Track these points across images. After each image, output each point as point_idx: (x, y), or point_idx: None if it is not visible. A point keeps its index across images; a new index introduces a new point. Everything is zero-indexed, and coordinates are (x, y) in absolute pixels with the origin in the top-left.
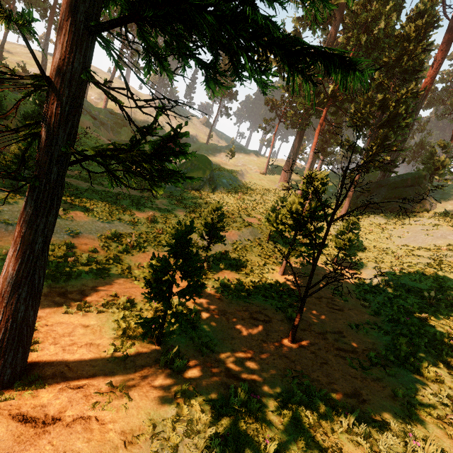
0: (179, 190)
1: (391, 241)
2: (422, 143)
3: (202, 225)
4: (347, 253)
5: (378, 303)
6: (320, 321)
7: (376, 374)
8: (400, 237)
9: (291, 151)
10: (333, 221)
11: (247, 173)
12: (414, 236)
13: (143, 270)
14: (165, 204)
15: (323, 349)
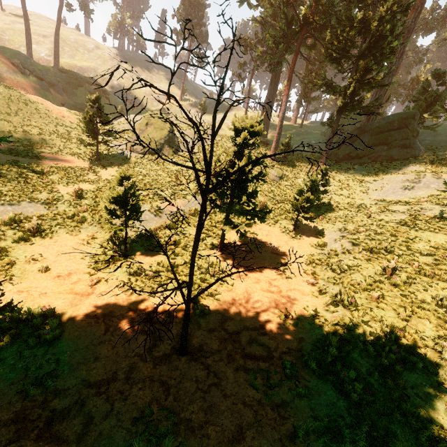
0: (134, 156)
1: (367, 195)
2: (418, 77)
3: (109, 200)
4: (315, 213)
5: (328, 278)
6: (242, 313)
7: (283, 395)
8: (379, 190)
9: (267, 100)
10: (209, 190)
11: (220, 130)
12: (393, 188)
13: (33, 263)
14: (111, 174)
15: (224, 359)
